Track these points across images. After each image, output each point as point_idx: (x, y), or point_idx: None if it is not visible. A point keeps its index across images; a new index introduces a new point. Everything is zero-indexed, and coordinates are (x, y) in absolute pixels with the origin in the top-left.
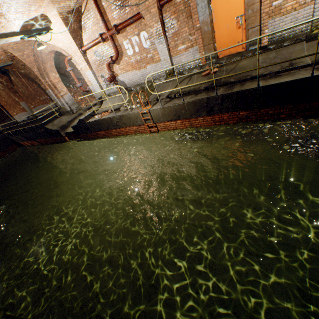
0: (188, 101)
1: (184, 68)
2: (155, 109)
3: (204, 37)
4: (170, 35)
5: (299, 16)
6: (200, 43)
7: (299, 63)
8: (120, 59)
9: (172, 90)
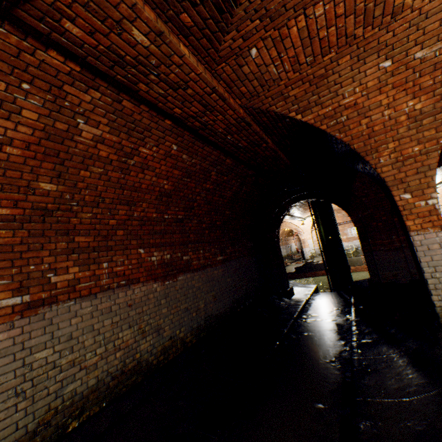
0: None
1: None
2: None
3: None
4: None
5: None
6: None
7: None
8: None
9: None
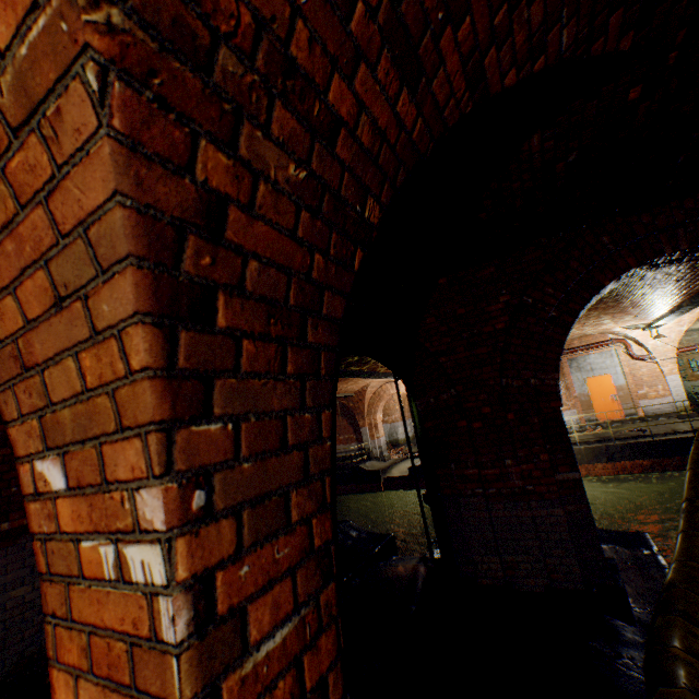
0: (584, 446)
1: None
2: None
3: (581, 403)
4: None
5: (663, 402)
6: (578, 407)
7: (680, 430)
8: None
9: None
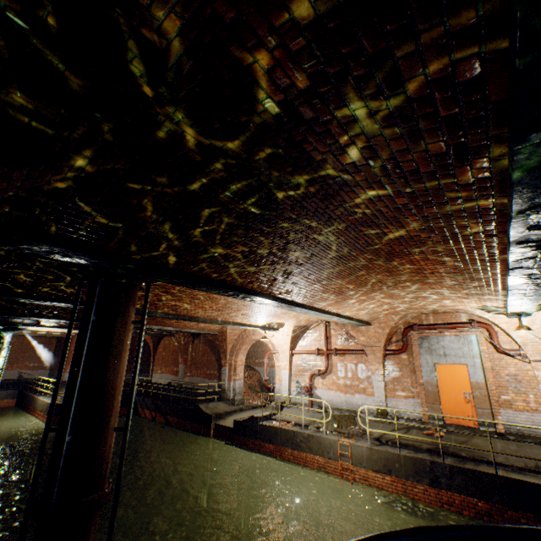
0: (405, 454)
1: (400, 414)
2: (359, 446)
3: (427, 394)
4: (390, 377)
5: (534, 418)
6: (422, 397)
7: None
8: (327, 375)
9: (382, 433)
